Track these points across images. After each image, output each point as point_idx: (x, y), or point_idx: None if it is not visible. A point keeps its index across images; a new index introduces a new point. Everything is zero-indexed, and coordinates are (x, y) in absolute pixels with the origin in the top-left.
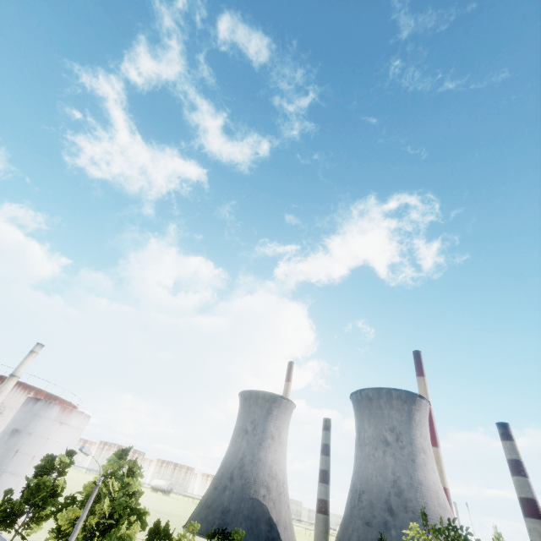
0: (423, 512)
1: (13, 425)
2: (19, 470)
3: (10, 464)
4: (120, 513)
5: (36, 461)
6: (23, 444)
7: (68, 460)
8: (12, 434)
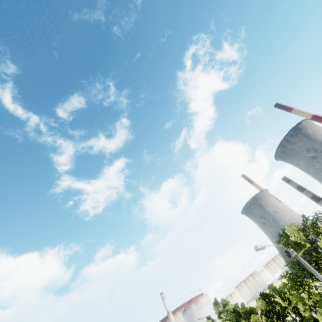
0: (283, 230)
1: None
2: None
3: None
4: (236, 321)
5: None
6: None
7: (210, 321)
8: None
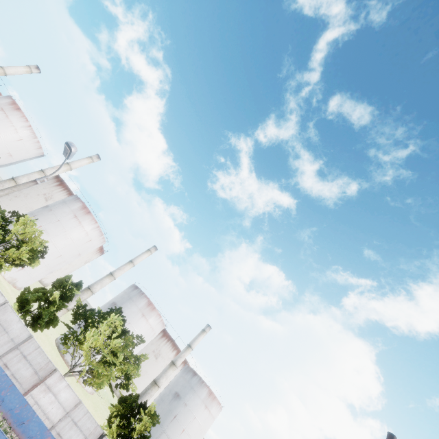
0: None
1: (176, 388)
2: (173, 437)
3: (169, 426)
4: None
5: (184, 435)
6: (180, 411)
7: None
8: (174, 396)
